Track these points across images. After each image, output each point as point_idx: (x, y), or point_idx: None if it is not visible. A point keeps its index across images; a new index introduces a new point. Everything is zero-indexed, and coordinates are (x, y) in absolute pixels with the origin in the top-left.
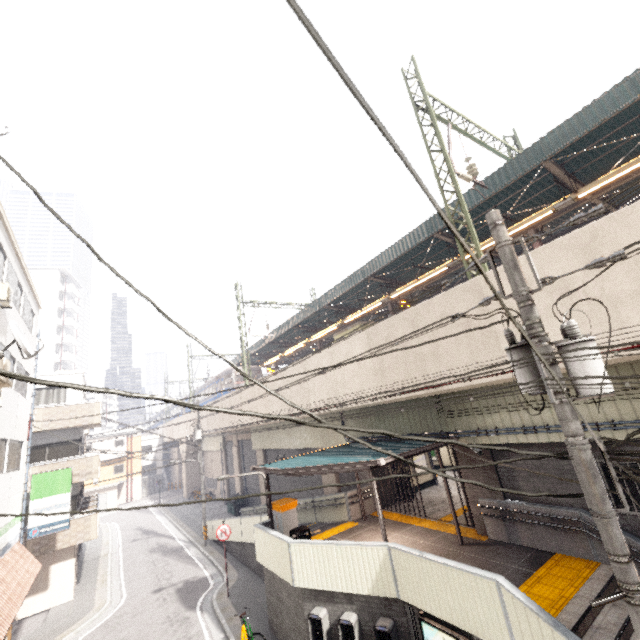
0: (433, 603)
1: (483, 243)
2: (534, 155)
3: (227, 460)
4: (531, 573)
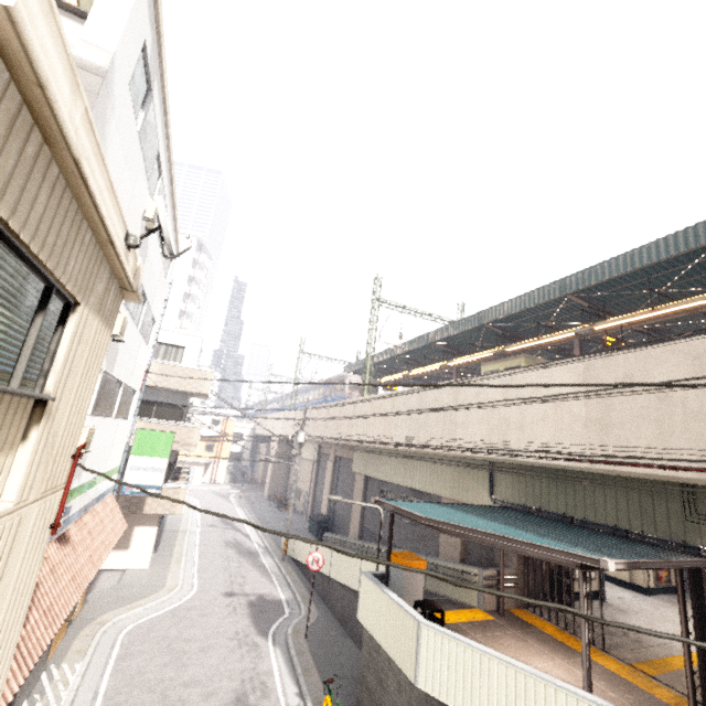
0: None
1: None
2: None
3: (318, 473)
4: None
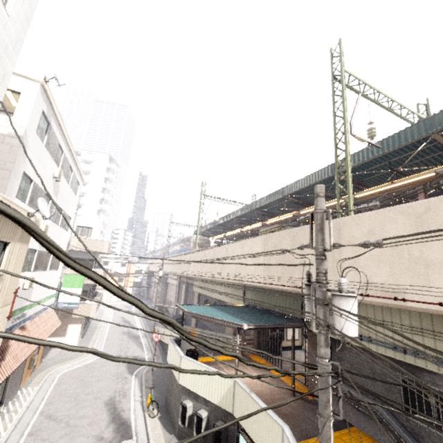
0: (248, 425)
1: (373, 188)
2: (425, 127)
3: (179, 292)
4: None
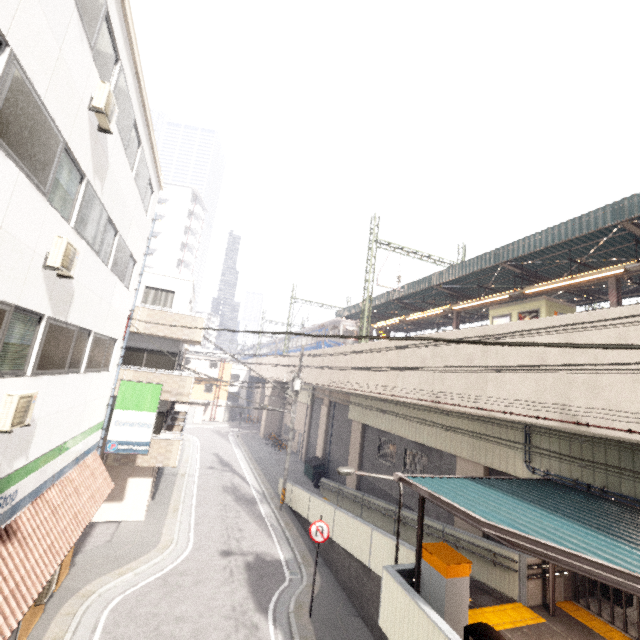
0: None
1: None
2: None
3: (312, 416)
4: None
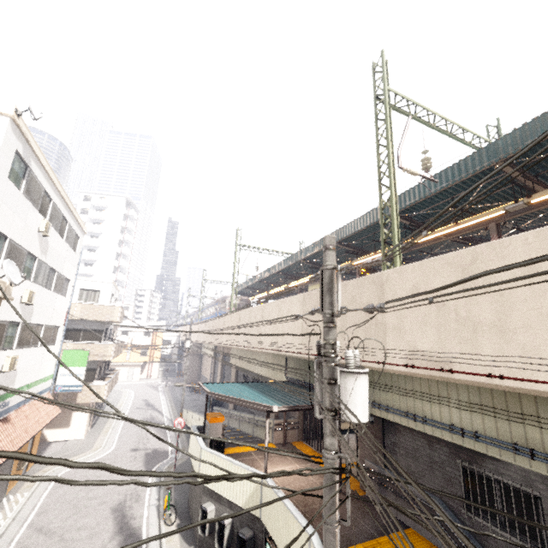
0: (276, 532)
1: (435, 231)
2: (487, 156)
3: (215, 366)
4: (375, 537)
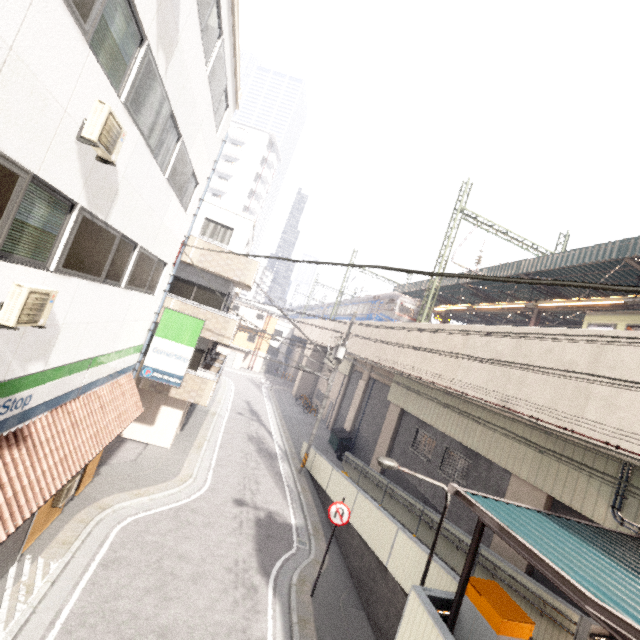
0: None
1: None
2: None
3: (347, 388)
4: None
